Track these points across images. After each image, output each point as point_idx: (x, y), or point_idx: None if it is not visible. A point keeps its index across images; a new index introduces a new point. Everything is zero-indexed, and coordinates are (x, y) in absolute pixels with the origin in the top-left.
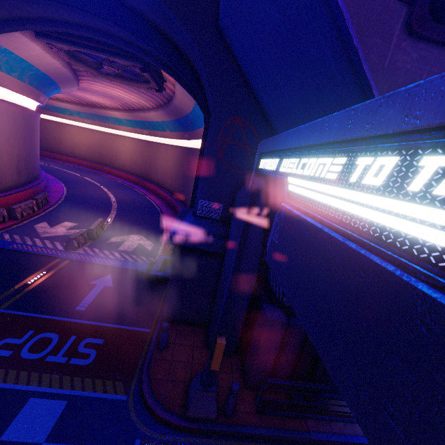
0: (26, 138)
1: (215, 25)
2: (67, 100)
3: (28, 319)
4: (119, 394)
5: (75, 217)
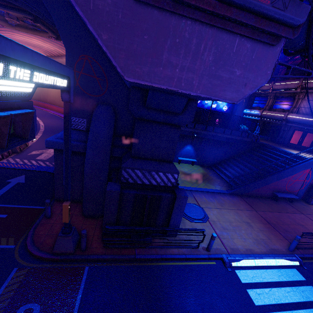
0: None
1: None
2: None
3: None
4: (10, 245)
5: None
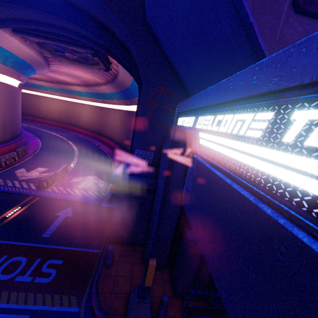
0: (9, 107)
1: (143, 19)
2: (42, 79)
3: (3, 246)
4: (73, 307)
5: (46, 163)
